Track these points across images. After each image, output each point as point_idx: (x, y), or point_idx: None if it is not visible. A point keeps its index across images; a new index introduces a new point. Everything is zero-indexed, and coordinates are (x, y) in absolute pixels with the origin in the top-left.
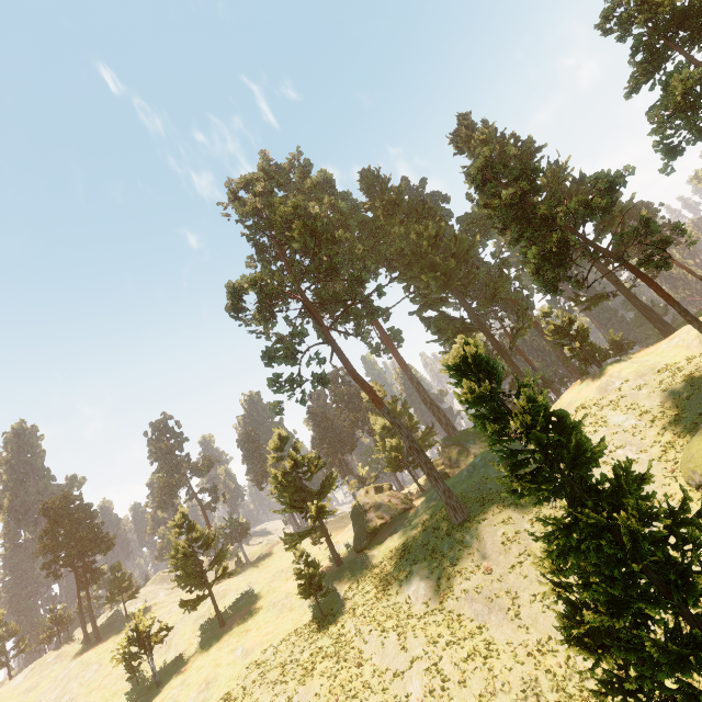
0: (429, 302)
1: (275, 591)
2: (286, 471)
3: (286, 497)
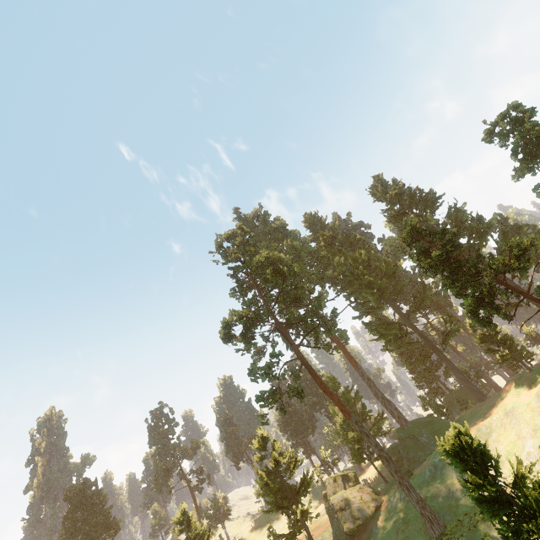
0: (368, 310)
1: None
2: (270, 470)
3: (272, 497)
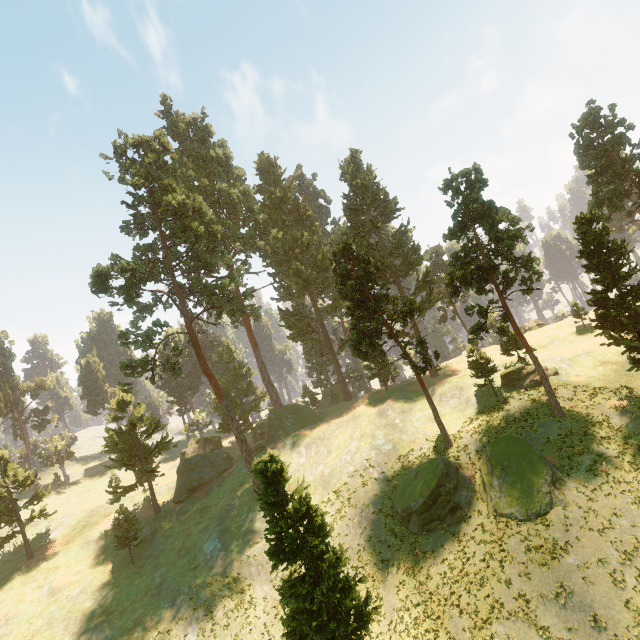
0: (288, 297)
1: (92, 528)
2: (124, 432)
3: (119, 456)
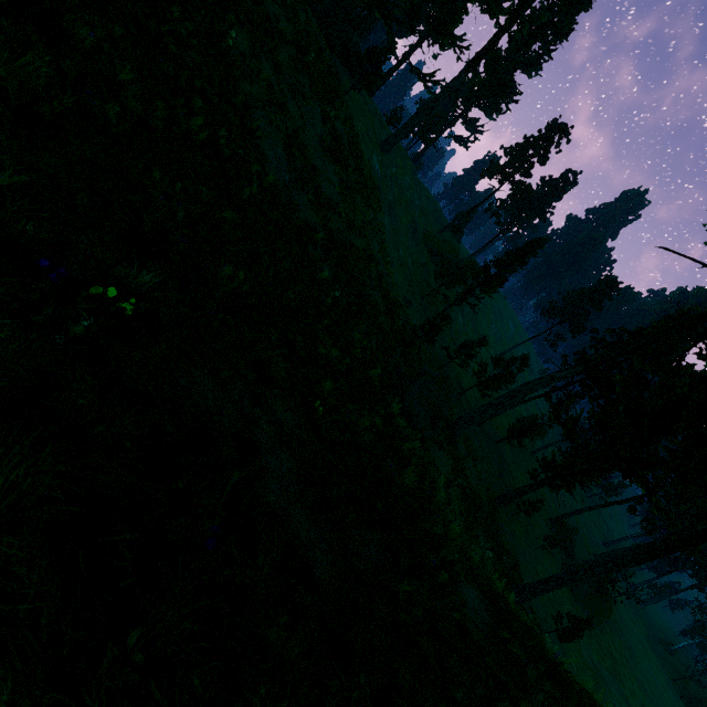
0: None
1: None
2: None
3: None
